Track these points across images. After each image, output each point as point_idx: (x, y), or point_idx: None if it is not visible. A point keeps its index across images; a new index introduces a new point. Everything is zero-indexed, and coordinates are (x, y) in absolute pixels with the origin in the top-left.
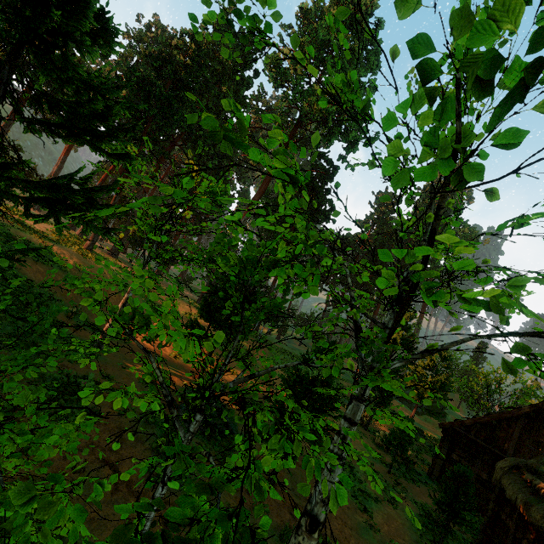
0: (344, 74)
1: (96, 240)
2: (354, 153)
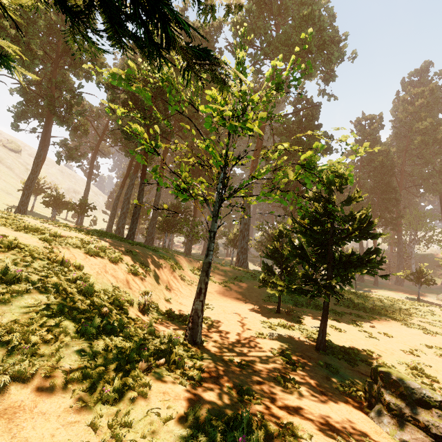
0: (307, 7)
1: (135, 229)
2: (334, 81)
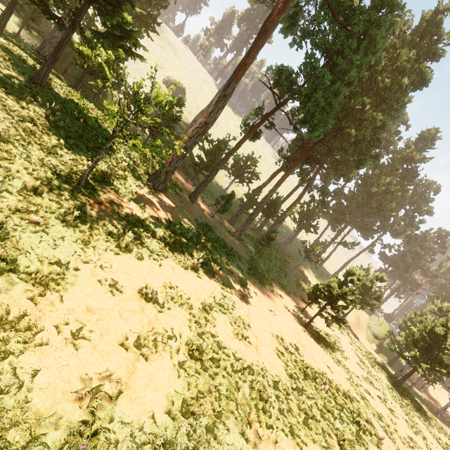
0: None
1: None
2: None
